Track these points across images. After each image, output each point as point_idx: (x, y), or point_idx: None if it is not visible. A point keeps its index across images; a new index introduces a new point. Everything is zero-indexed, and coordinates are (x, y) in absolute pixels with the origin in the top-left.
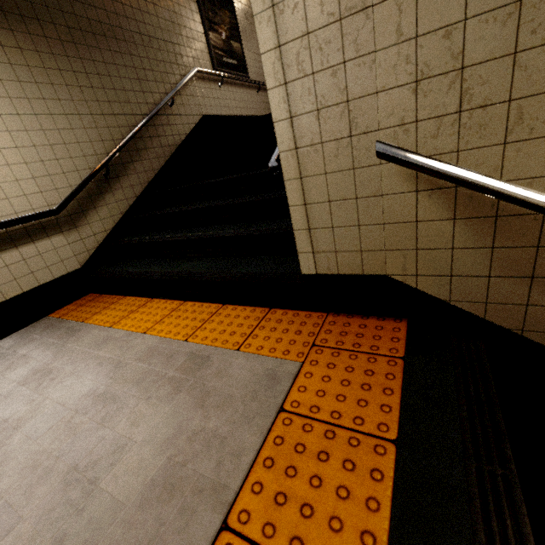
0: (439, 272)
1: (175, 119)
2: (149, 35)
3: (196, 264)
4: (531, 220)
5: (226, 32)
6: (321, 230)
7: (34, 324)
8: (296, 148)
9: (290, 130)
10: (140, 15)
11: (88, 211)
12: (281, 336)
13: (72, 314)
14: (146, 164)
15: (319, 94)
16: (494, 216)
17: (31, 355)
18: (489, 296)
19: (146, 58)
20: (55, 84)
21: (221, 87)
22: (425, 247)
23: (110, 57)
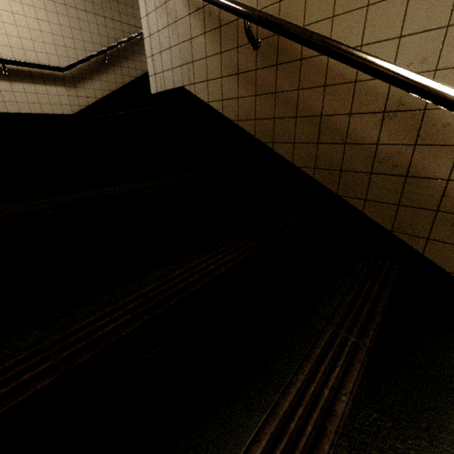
0: (203, 79)
1: None
2: None
3: None
4: (233, 26)
5: None
6: (157, 55)
7: None
8: None
9: None
10: None
11: (86, 80)
12: None
13: None
14: (138, 65)
15: None
16: (219, 27)
17: None
18: (223, 94)
19: None
20: None
21: None
22: (196, 59)
23: None
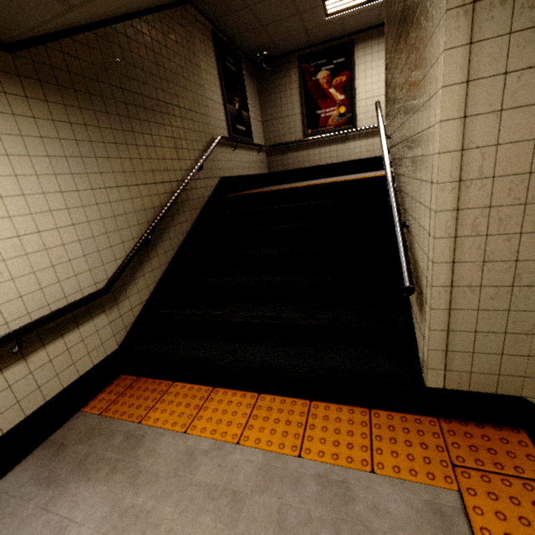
0: None
1: (201, 183)
2: (185, 107)
3: (264, 349)
4: None
5: (238, 103)
6: (459, 353)
7: (69, 425)
8: (452, 286)
9: (449, 272)
10: (180, 91)
11: (128, 284)
12: (409, 451)
13: (117, 409)
14: (178, 229)
15: (489, 251)
16: None
17: (97, 481)
18: None
19: (182, 128)
20: (111, 157)
21: (234, 150)
22: None
23: (155, 129)
